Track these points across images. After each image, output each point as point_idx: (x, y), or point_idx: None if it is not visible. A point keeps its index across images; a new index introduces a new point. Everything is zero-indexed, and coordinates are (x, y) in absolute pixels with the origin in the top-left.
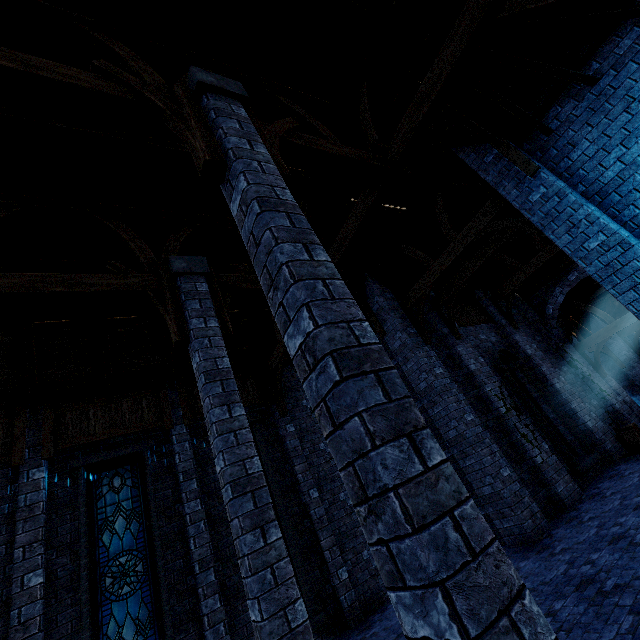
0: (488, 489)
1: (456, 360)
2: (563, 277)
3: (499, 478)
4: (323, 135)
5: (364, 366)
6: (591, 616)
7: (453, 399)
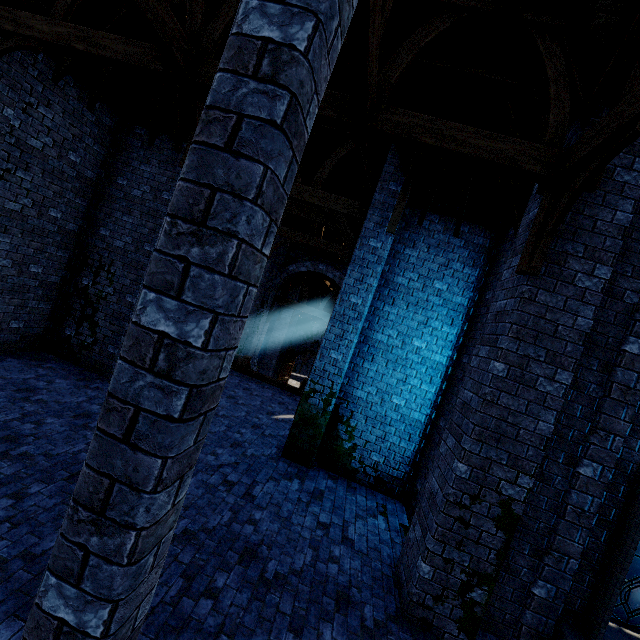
0: None
1: None
2: (319, 261)
3: None
4: (385, 5)
5: (204, 407)
6: None
7: None
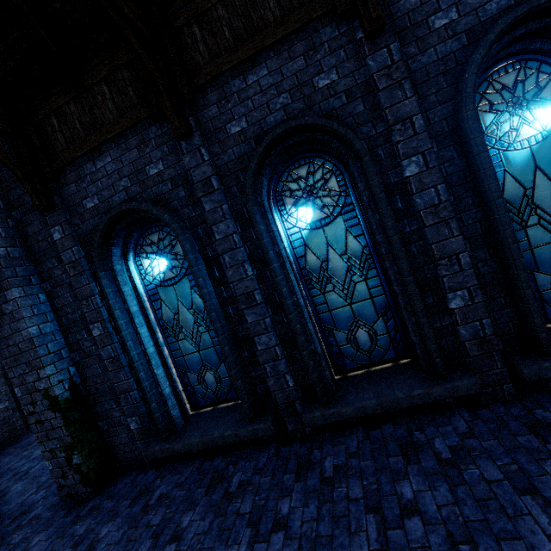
0: None
1: None
2: None
3: None
4: None
5: None
6: None
7: None
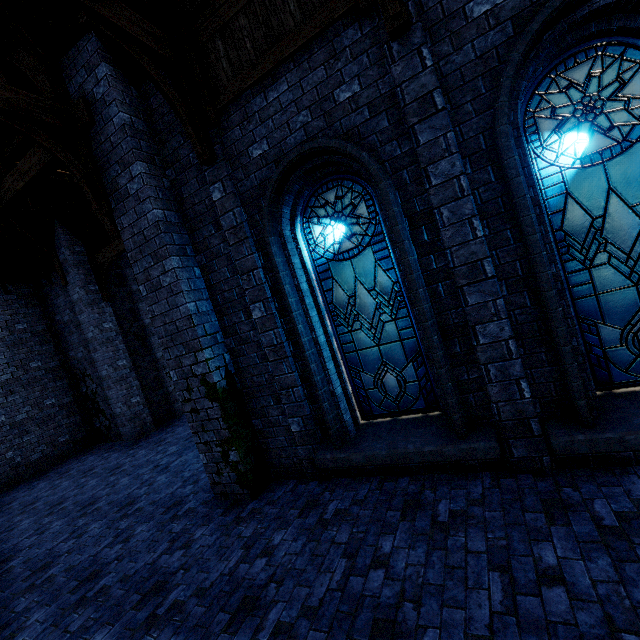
0: (119, 410)
1: (137, 313)
2: None
3: (127, 404)
4: None
5: None
6: (93, 487)
7: (112, 349)
